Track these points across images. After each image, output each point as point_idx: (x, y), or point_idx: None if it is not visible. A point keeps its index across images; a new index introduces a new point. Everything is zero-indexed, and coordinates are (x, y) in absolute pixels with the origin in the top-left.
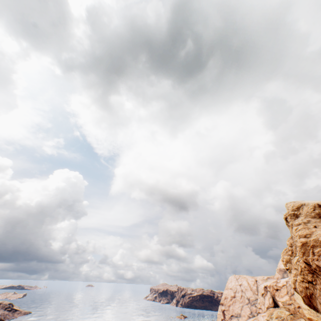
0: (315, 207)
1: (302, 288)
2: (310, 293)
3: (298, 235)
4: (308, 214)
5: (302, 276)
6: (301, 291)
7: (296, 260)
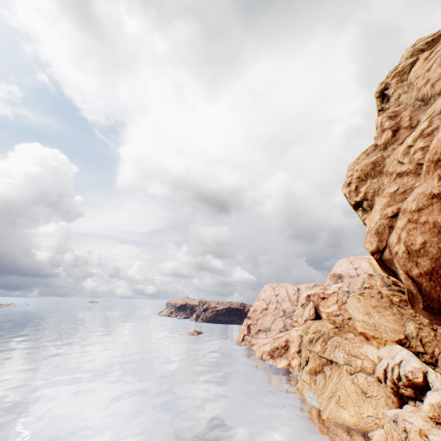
0: None
1: (428, 237)
2: None
3: (439, 60)
4: None
5: None
6: (417, 251)
7: (417, 136)
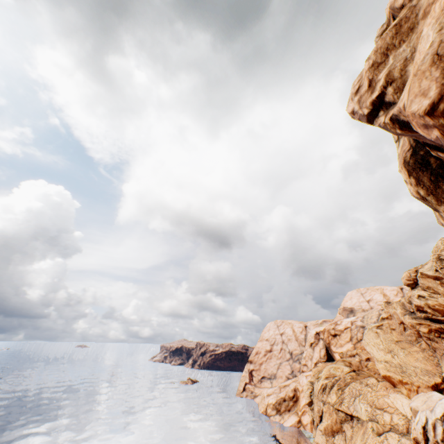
0: None
1: None
2: None
3: None
4: None
5: None
6: None
7: None
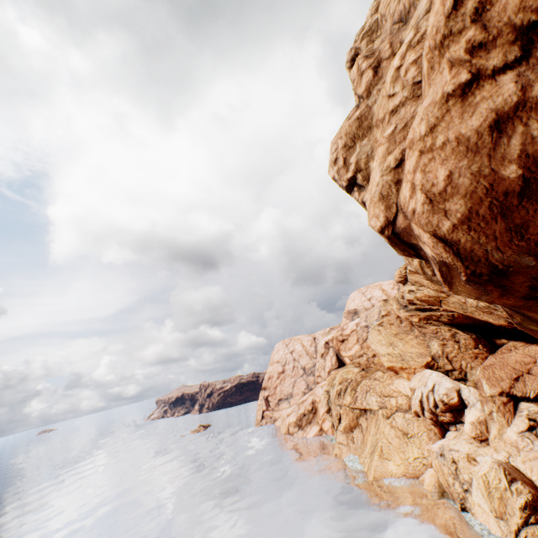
0: None
1: (454, 163)
2: (535, 150)
3: None
4: None
5: (464, 40)
6: (442, 192)
7: (404, 51)
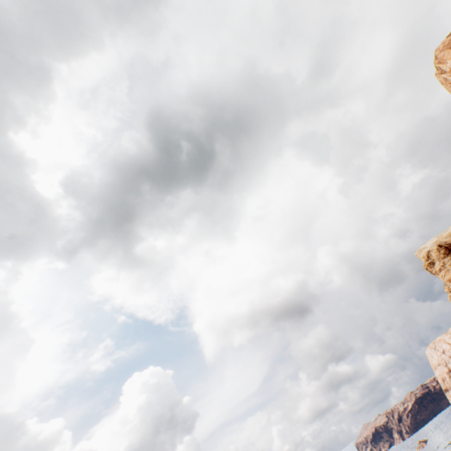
0: (438, 249)
1: None
2: None
3: (447, 281)
4: (438, 257)
5: None
6: None
7: None
